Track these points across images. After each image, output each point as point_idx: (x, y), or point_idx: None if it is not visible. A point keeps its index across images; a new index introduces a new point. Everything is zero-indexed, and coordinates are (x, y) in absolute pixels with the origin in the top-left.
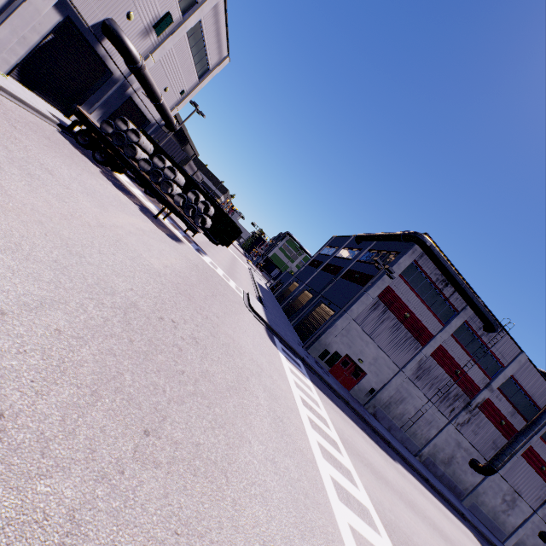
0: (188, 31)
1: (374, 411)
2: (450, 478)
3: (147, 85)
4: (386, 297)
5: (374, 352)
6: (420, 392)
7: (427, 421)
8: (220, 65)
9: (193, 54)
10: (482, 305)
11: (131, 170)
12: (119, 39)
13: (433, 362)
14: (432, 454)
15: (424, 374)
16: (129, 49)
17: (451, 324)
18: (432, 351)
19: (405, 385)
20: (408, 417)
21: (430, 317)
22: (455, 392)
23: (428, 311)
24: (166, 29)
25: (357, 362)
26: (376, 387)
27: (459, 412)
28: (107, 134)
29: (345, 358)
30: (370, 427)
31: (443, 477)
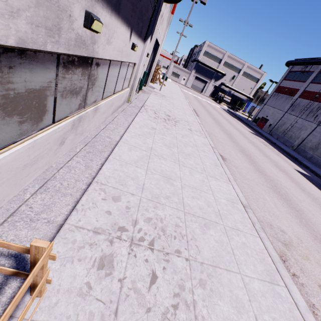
0: (243, 75)
1: (271, 133)
2: (318, 158)
3: (231, 89)
4: (278, 90)
5: (272, 111)
6: (293, 116)
7: (298, 128)
8: (262, 76)
9: (248, 78)
10: (316, 59)
11: (219, 99)
12: (222, 84)
13: (301, 100)
14: (302, 145)
15: (296, 108)
16: (224, 84)
17: (309, 79)
18: (298, 95)
19: (285, 116)
20: (287, 130)
21: (298, 84)
22: (317, 106)
23: (297, 82)
24: (235, 78)
25: (265, 117)
26: (272, 123)
27: (320, 115)
28: (216, 96)
29: (262, 119)
30: (242, 121)
31: (312, 158)
